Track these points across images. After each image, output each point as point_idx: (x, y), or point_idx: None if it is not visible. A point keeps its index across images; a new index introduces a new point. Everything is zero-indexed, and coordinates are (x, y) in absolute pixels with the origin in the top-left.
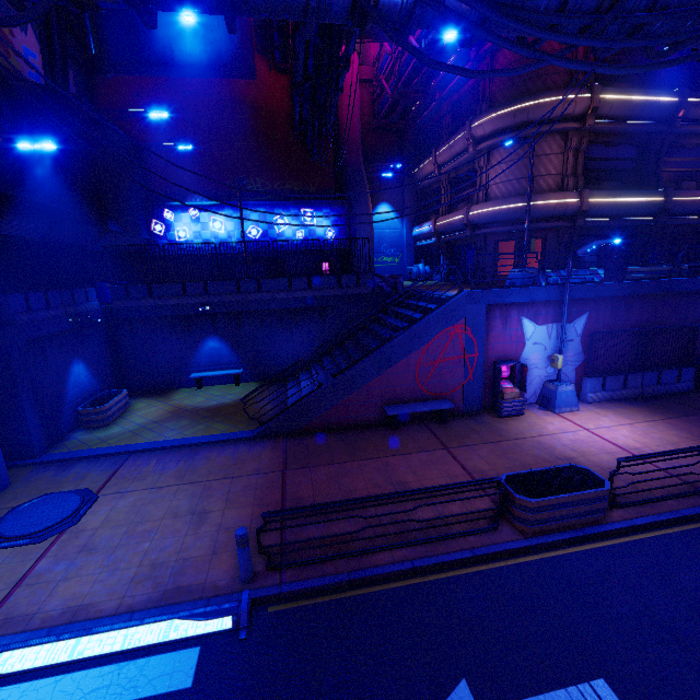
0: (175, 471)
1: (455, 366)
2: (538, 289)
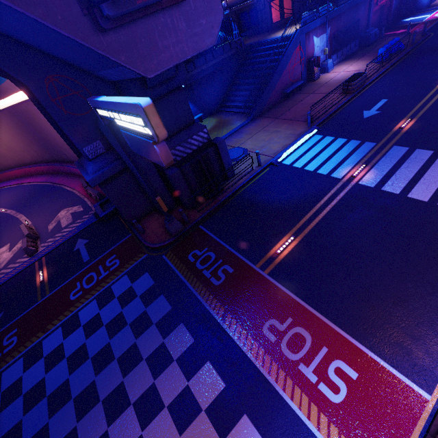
0: (246, 135)
1: (298, 66)
2: (318, 20)
